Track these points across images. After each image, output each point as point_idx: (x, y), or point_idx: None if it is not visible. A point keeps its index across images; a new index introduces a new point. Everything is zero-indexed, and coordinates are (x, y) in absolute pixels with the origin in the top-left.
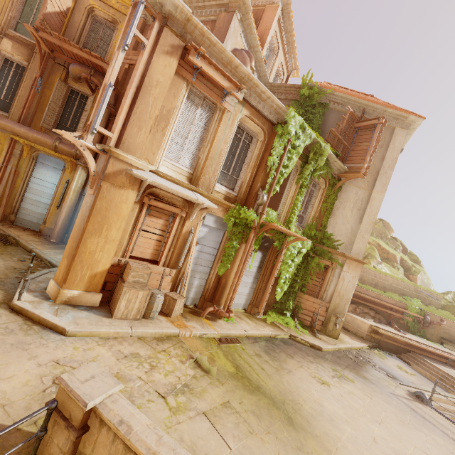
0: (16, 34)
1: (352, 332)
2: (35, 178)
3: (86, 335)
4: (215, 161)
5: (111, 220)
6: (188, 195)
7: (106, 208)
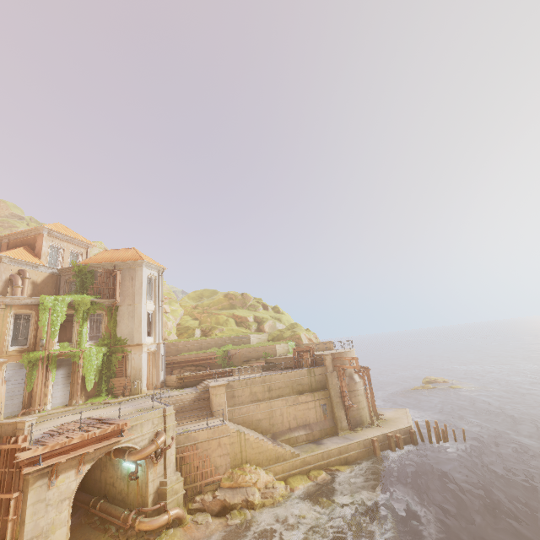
0: None
1: (171, 386)
2: None
3: None
4: (1, 339)
5: None
6: None
7: None
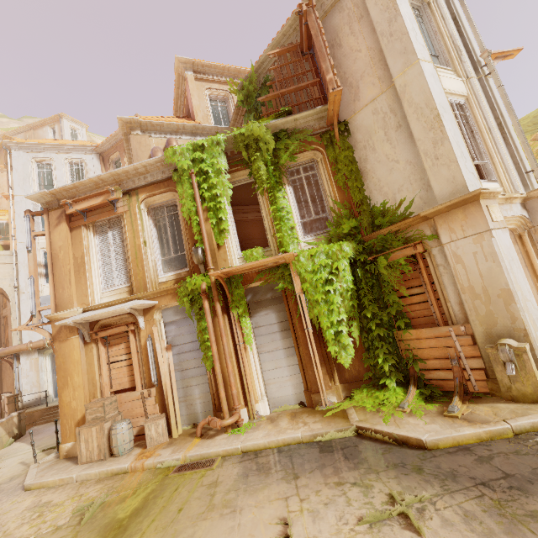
0: None
1: None
2: None
3: (39, 487)
4: (138, 260)
5: (71, 370)
6: (106, 311)
7: (64, 362)
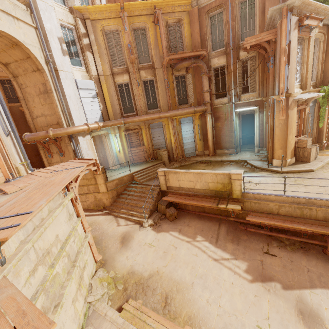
0: (143, 65)
1: None
2: (183, 132)
3: (316, 169)
4: (310, 70)
5: (292, 125)
6: (316, 95)
7: (290, 121)
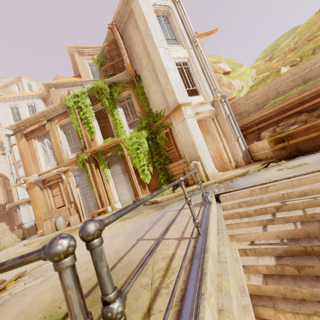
0: None
1: (263, 159)
2: None
3: (29, 244)
4: (59, 150)
5: (37, 201)
6: (47, 174)
7: (33, 198)
